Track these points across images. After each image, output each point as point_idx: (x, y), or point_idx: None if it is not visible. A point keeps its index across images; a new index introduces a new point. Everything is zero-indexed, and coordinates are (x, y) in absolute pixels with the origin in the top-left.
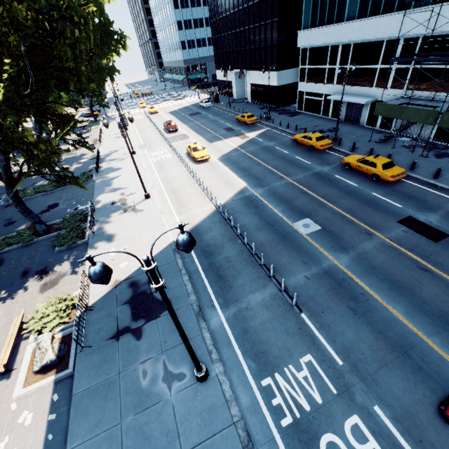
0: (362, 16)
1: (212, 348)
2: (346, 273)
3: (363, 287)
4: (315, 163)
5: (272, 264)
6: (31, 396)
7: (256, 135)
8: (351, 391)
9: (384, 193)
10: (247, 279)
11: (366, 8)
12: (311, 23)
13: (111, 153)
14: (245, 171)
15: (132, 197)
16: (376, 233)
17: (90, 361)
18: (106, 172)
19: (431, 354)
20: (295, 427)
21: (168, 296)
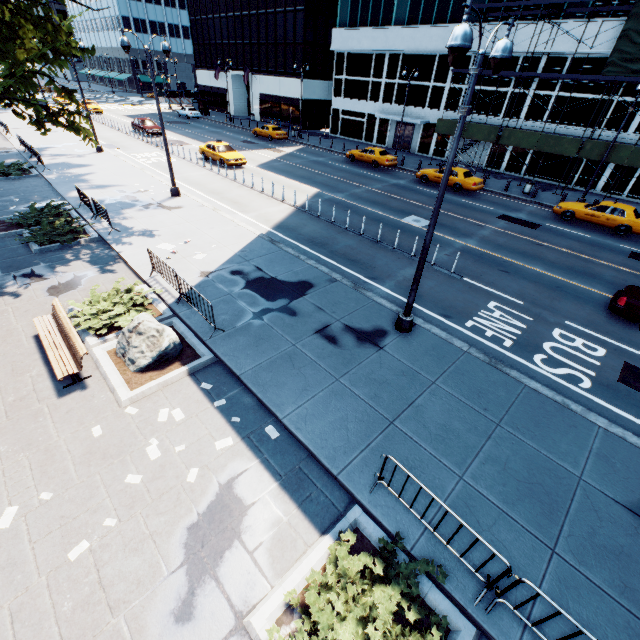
0: (412, 23)
1: (397, 308)
2: (481, 250)
3: (502, 258)
4: (386, 177)
5: (417, 237)
6: (157, 394)
7: (293, 150)
8: (542, 317)
9: (471, 200)
10: (387, 260)
11: (417, 14)
12: (349, 22)
13: (47, 147)
14: (306, 179)
15: (144, 195)
16: (485, 225)
17: (236, 343)
18: (60, 168)
19: (579, 289)
20: (518, 345)
21: (300, 278)
